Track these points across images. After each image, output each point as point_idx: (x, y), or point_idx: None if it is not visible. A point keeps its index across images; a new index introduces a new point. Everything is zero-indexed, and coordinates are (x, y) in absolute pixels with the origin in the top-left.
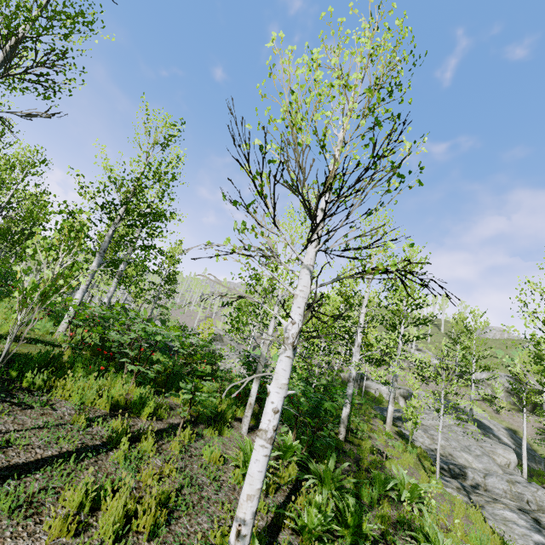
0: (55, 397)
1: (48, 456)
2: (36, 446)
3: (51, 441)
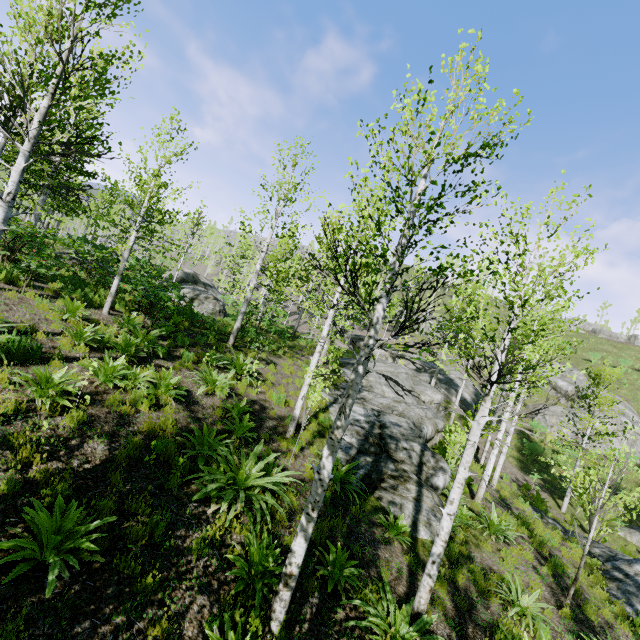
0: None
1: None
2: None
3: None
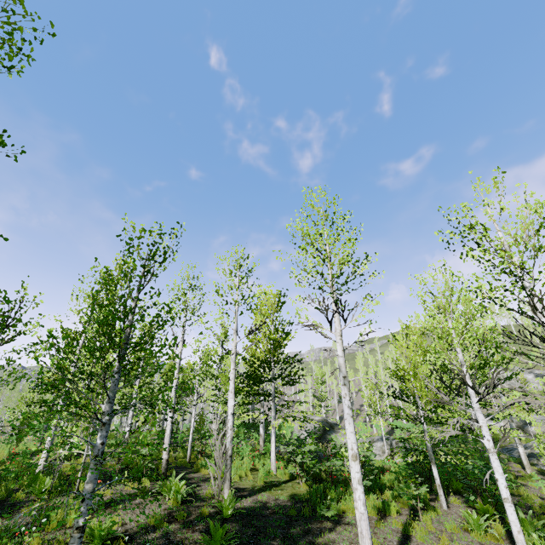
0: (349, 515)
1: (397, 544)
2: (387, 542)
3: (387, 538)
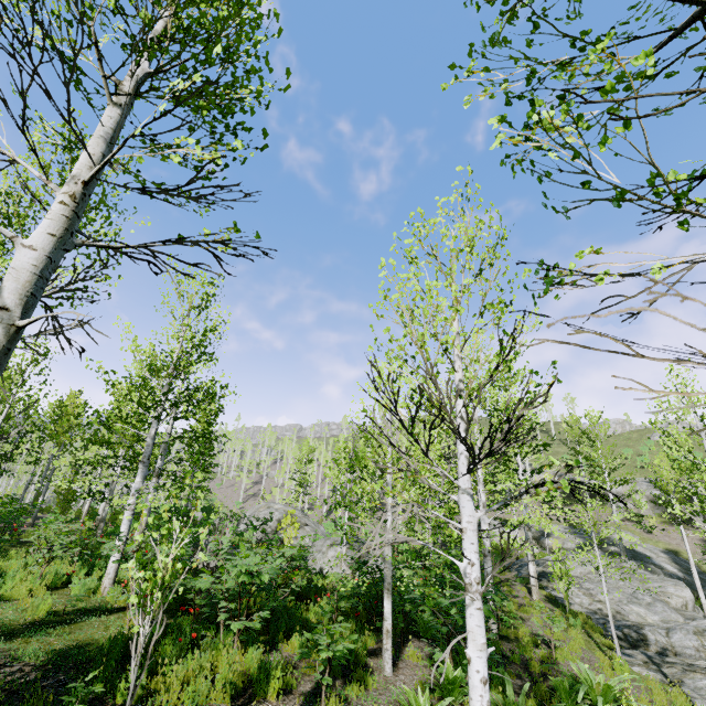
0: (161, 705)
1: None
2: None
3: None
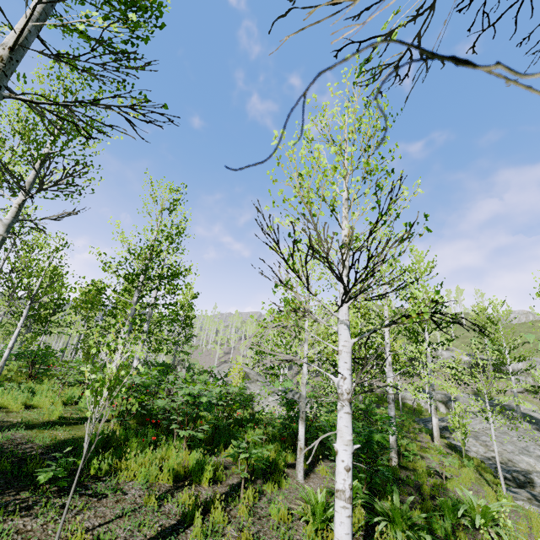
0: (121, 479)
1: None
2: (122, 538)
3: (133, 529)
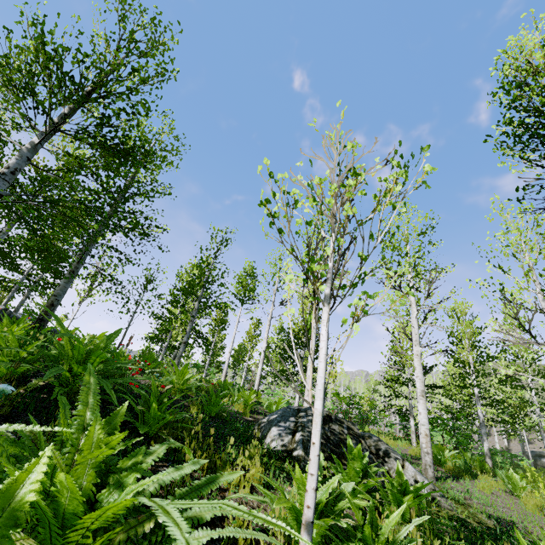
0: None
1: None
2: None
3: None
